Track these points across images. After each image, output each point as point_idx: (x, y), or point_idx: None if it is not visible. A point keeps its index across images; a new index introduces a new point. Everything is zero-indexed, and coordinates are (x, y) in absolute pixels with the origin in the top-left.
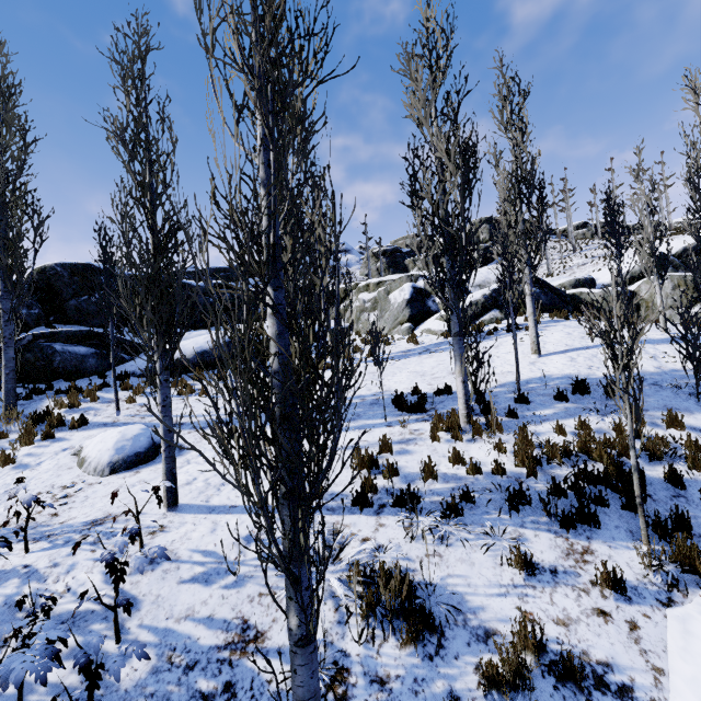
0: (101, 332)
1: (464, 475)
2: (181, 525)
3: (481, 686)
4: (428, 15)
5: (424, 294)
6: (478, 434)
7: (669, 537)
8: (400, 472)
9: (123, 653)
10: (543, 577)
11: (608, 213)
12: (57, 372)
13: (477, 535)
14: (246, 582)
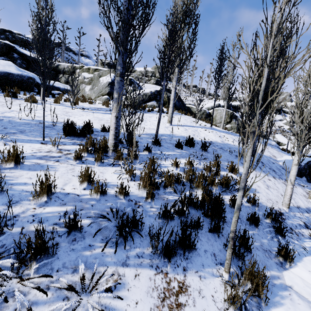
0: None
1: (88, 197)
2: None
3: None
4: None
5: None
6: (118, 160)
7: (239, 259)
8: (9, 190)
9: None
10: None
11: (220, 58)
12: None
13: (57, 290)
14: None
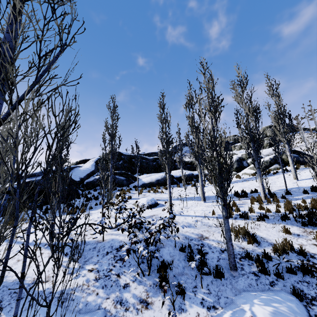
0: (127, 172)
1: (264, 212)
2: (175, 217)
3: (272, 252)
4: (239, 72)
5: (241, 159)
6: (269, 202)
7: None
8: (240, 211)
9: (182, 225)
10: (294, 236)
11: None
12: (116, 184)
13: (270, 225)
14: (199, 228)
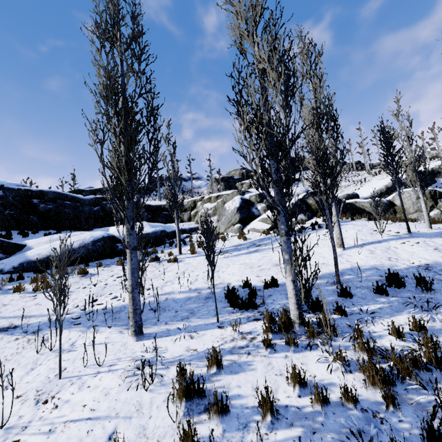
0: None
1: (310, 410)
2: None
3: None
4: None
5: (249, 203)
6: (312, 339)
7: None
8: (231, 407)
9: None
10: None
11: (383, 140)
12: None
13: None
14: None
